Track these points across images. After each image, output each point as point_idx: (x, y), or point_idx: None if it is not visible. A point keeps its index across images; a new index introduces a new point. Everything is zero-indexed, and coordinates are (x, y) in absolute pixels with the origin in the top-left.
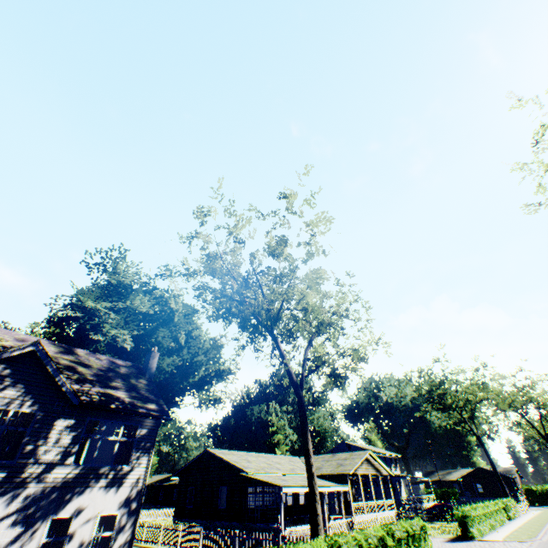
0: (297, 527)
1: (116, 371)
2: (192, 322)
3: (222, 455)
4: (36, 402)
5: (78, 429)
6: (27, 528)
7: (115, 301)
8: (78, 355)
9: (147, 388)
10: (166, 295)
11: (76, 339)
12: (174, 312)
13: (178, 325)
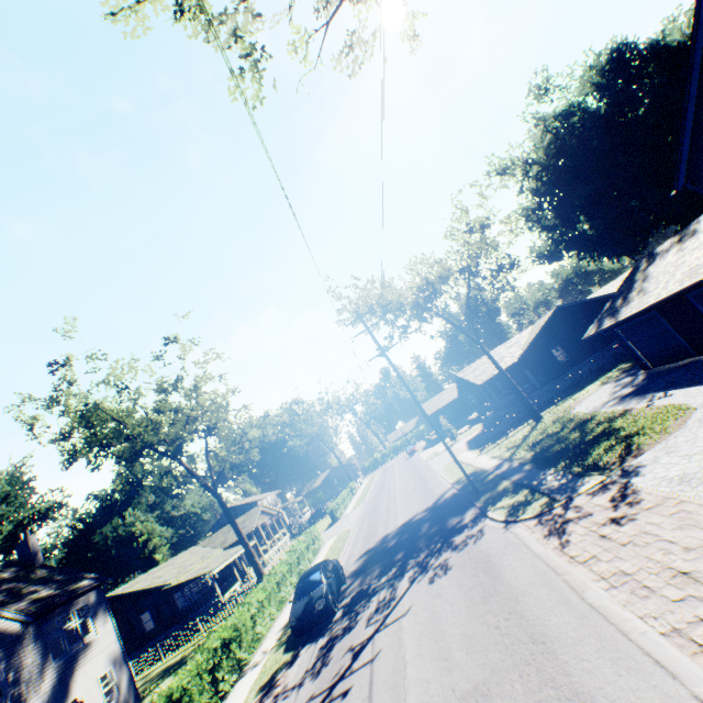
0: (232, 590)
1: (4, 580)
2: None
3: (131, 590)
4: None
5: (41, 639)
6: None
7: None
8: None
9: (57, 573)
10: None
11: None
12: None
13: None
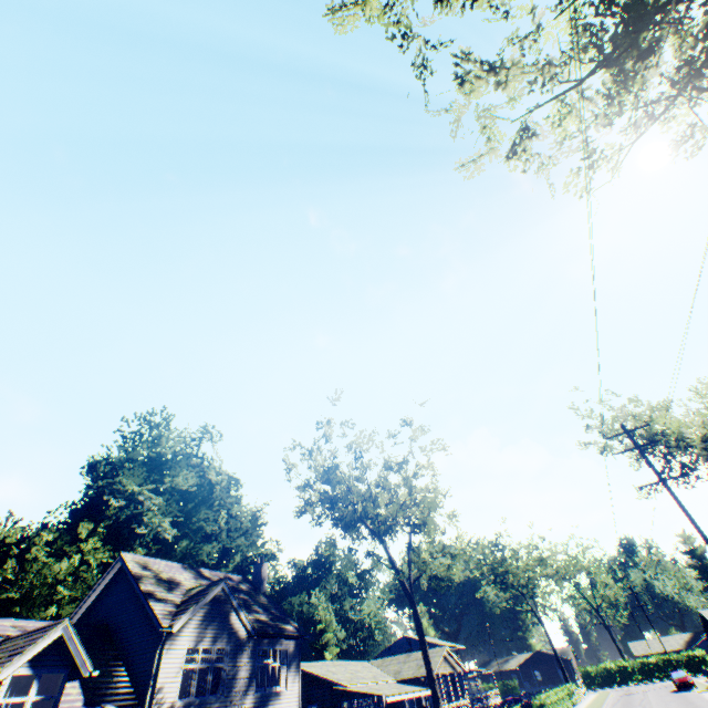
0: None
1: (241, 589)
2: (238, 498)
3: (307, 669)
4: (226, 637)
5: (253, 658)
6: None
7: (156, 480)
8: (208, 577)
9: (272, 605)
10: (204, 464)
11: (110, 532)
12: (213, 485)
13: (220, 503)
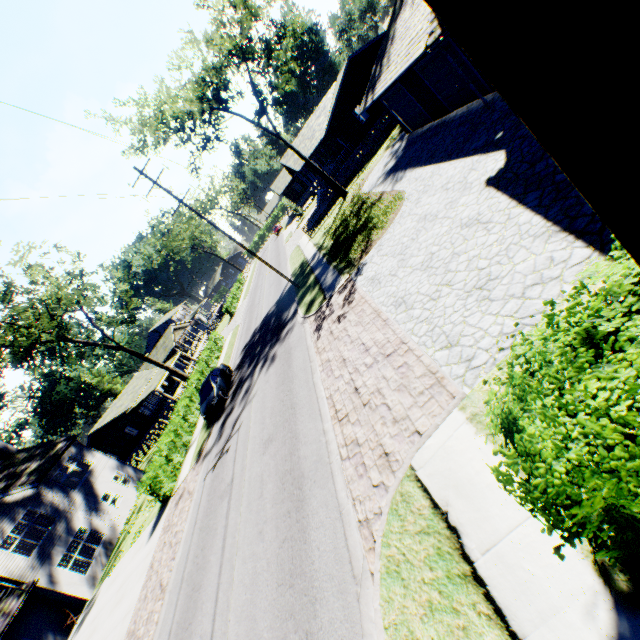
0: (179, 390)
1: None
2: None
3: (105, 423)
4: (21, 508)
5: (55, 487)
6: (100, 510)
7: None
8: None
9: (34, 450)
10: None
11: None
12: None
13: None
